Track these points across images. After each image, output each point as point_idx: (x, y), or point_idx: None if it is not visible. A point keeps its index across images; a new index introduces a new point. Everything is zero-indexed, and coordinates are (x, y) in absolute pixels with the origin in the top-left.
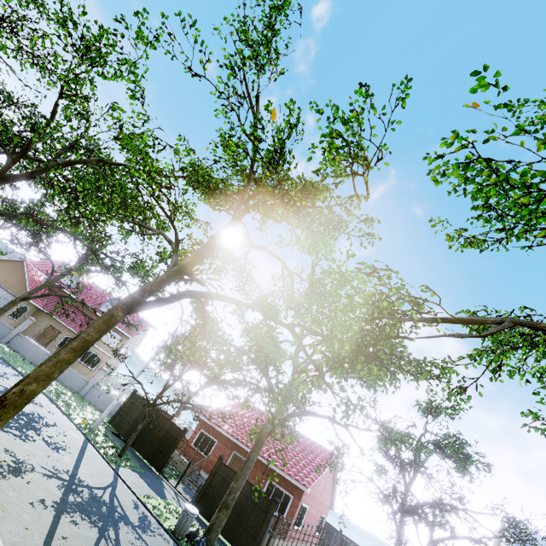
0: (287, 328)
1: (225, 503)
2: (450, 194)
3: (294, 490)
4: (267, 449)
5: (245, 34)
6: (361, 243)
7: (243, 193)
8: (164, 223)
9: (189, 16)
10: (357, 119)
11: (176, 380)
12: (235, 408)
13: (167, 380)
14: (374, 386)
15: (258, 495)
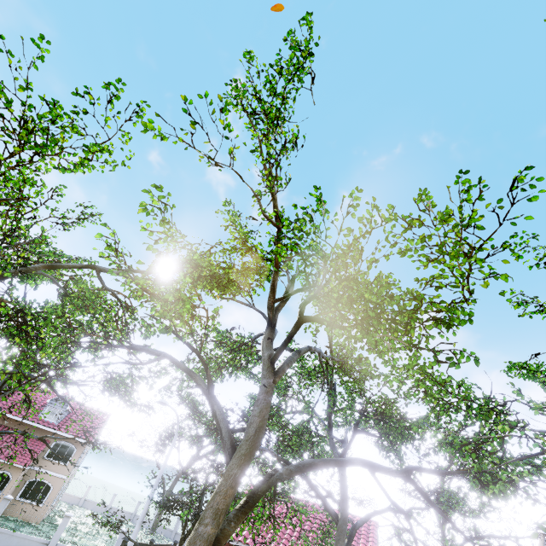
0: (402, 477)
1: None
2: (531, 268)
3: None
4: None
5: (263, 107)
6: (439, 333)
7: (273, 288)
8: (150, 326)
9: (219, 97)
10: (460, 213)
11: (194, 523)
12: None
13: (183, 529)
14: (481, 495)
15: None
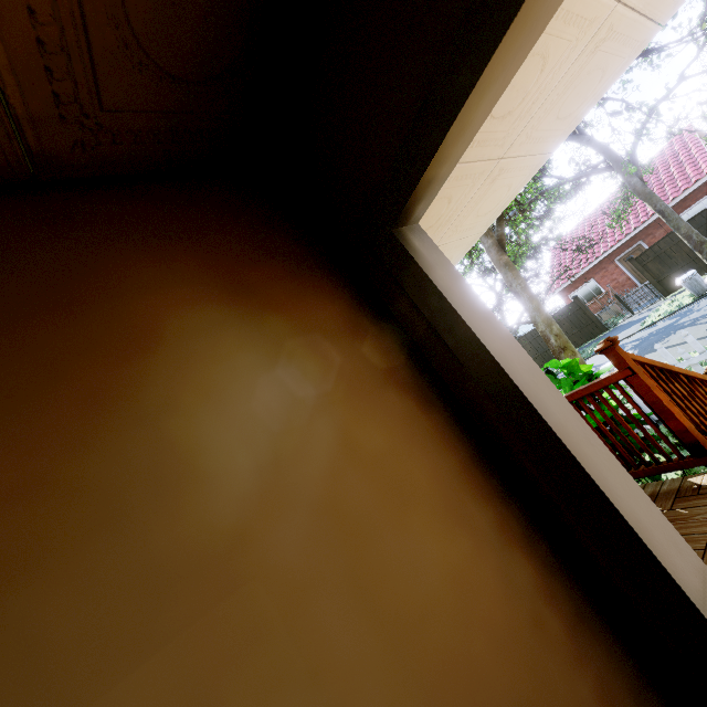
0: None
1: (697, 245)
2: None
3: (706, 189)
4: (634, 218)
5: None
6: None
7: None
8: None
9: None
10: None
11: None
12: (558, 257)
13: None
14: None
15: (699, 218)
